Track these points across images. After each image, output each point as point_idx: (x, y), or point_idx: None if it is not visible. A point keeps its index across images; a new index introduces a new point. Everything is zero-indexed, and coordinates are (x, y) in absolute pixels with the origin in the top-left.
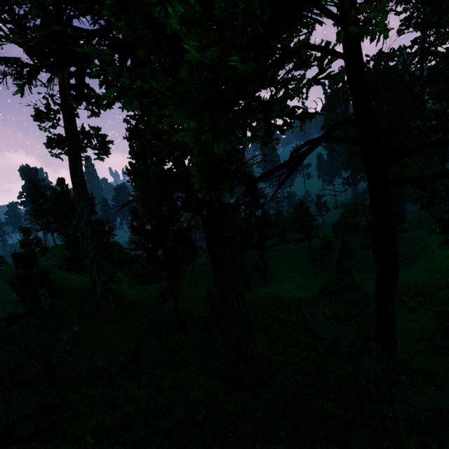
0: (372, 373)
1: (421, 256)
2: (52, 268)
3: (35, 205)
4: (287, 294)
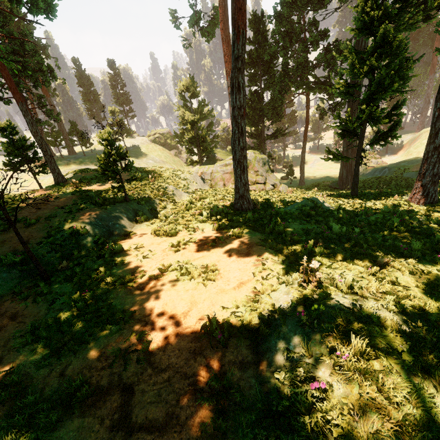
0: (413, 175)
1: (407, 147)
2: (130, 148)
3: (84, 88)
4: (316, 172)
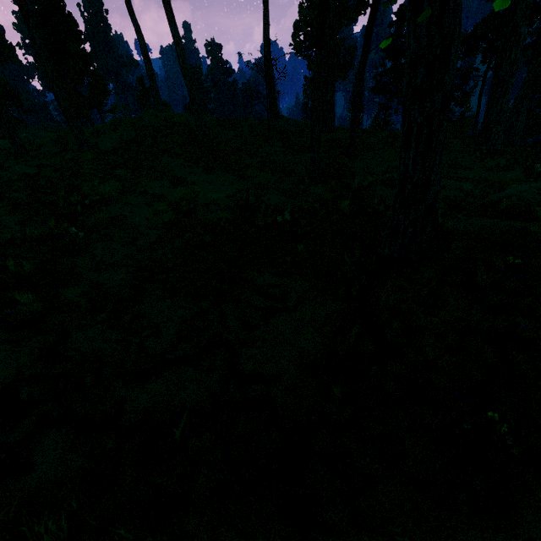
0: None
1: None
2: None
3: None
4: None
